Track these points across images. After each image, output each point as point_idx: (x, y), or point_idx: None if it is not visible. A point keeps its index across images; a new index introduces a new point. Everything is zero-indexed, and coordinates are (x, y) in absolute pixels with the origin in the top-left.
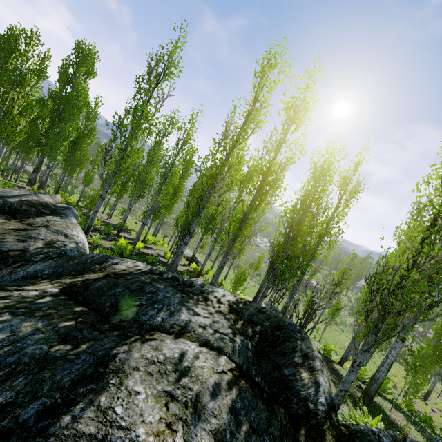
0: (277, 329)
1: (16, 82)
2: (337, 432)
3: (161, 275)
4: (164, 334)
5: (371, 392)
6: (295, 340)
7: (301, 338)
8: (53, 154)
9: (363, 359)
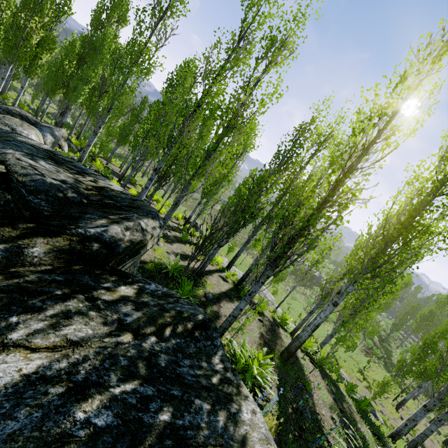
0: (129, 207)
1: (35, 10)
2: (84, 251)
3: (56, 155)
4: None
5: (292, 349)
6: (133, 213)
7: (143, 215)
8: (74, 97)
9: (256, 289)
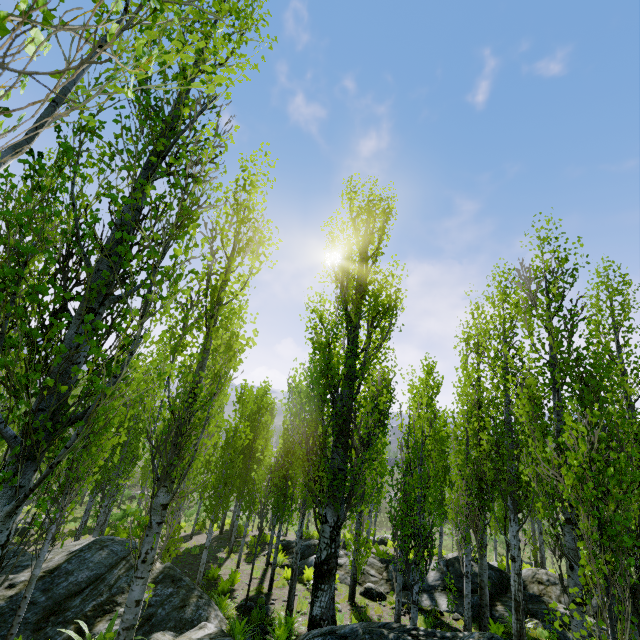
0: None
1: None
2: None
3: None
4: None
5: None
6: None
7: None
8: None
9: None
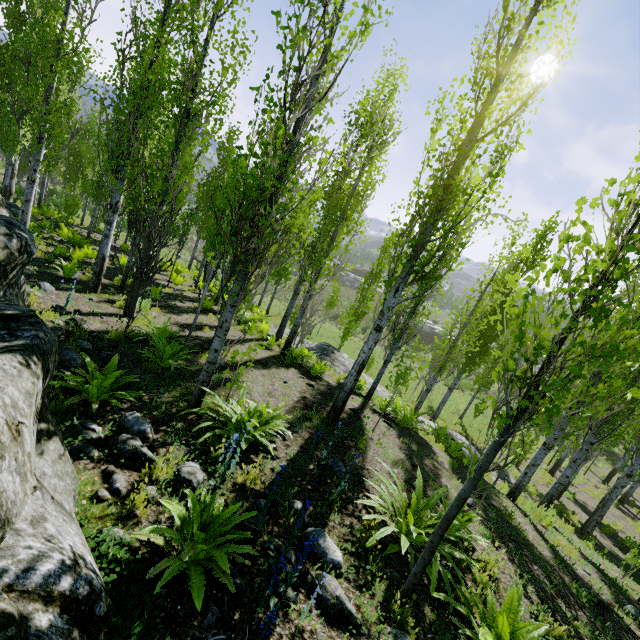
0: None
1: None
2: None
3: None
4: None
5: (338, 403)
6: None
7: None
8: (11, 142)
9: (226, 317)
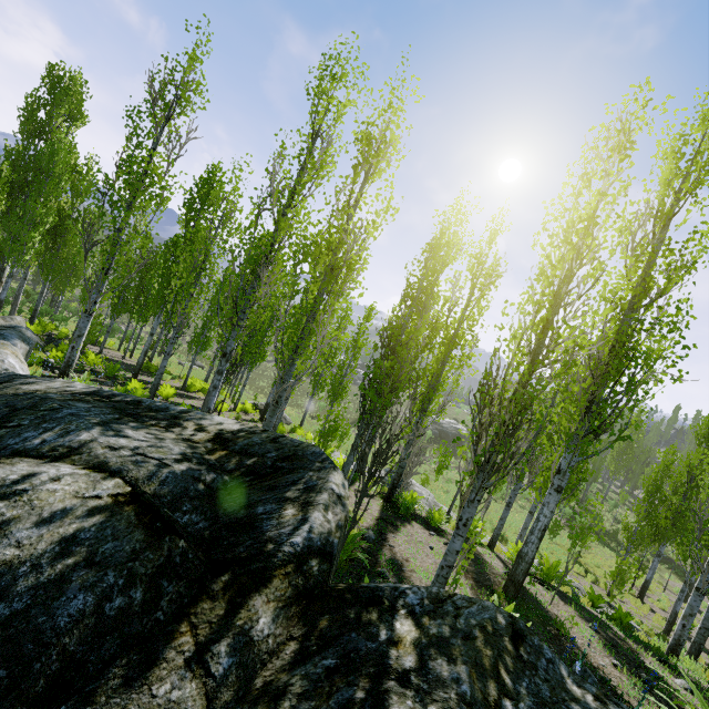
0: (286, 460)
1: None
2: (308, 583)
3: (109, 397)
4: (28, 459)
5: (518, 577)
6: (305, 472)
7: (319, 468)
8: (16, 253)
9: (472, 514)
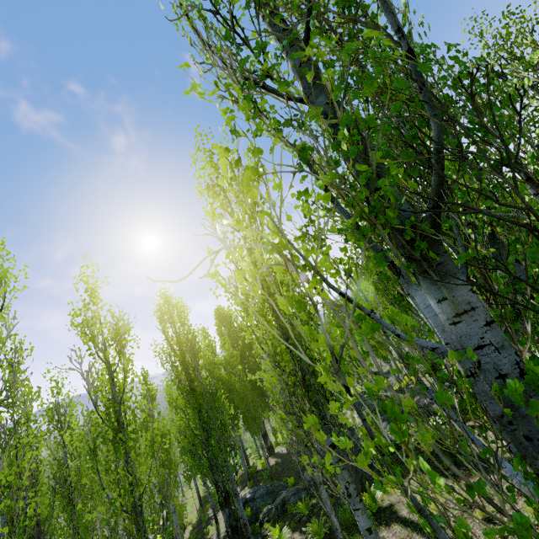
0: None
1: None
2: None
3: None
4: None
5: None
6: None
7: None
8: None
9: None
